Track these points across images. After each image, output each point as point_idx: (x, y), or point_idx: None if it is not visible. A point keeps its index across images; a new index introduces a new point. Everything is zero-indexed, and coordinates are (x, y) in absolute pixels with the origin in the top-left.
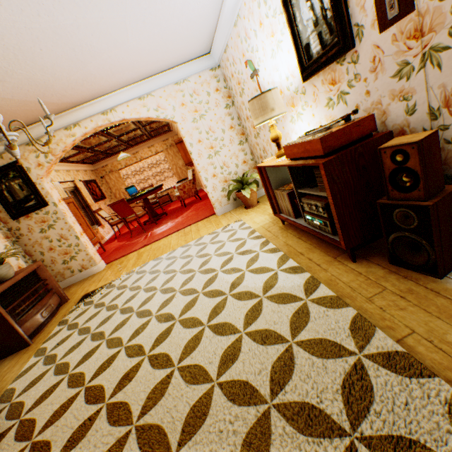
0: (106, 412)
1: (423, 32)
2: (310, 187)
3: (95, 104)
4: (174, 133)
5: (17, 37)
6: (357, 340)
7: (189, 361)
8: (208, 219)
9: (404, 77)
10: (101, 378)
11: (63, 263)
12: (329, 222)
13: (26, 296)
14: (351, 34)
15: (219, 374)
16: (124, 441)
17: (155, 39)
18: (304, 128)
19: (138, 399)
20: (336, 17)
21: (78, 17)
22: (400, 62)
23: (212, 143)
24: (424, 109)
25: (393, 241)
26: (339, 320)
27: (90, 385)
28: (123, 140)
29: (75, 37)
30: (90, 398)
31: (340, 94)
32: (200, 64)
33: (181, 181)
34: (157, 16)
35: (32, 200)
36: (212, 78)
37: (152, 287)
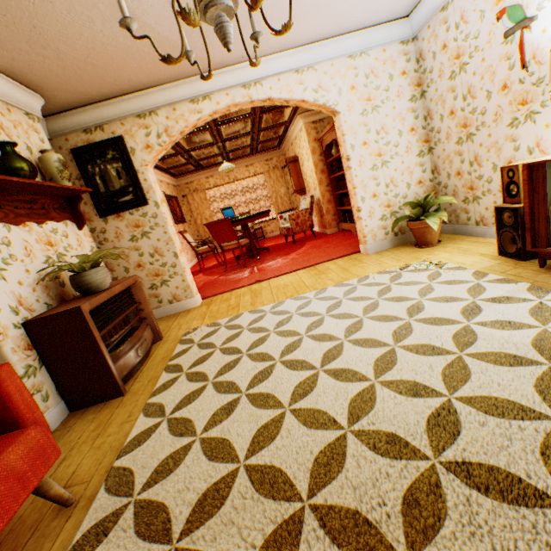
0: None
1: None
2: None
3: (238, 71)
4: (280, 151)
5: None
6: None
7: None
8: (352, 258)
9: None
10: (335, 490)
11: (150, 288)
12: None
13: (120, 320)
14: None
15: None
16: None
17: None
18: None
19: None
20: None
21: None
22: None
23: (380, 148)
24: None
25: None
26: None
27: (315, 503)
28: (226, 147)
29: None
30: (337, 537)
31: None
32: (390, 32)
33: (284, 213)
34: None
35: (128, 193)
36: (400, 54)
37: (324, 335)
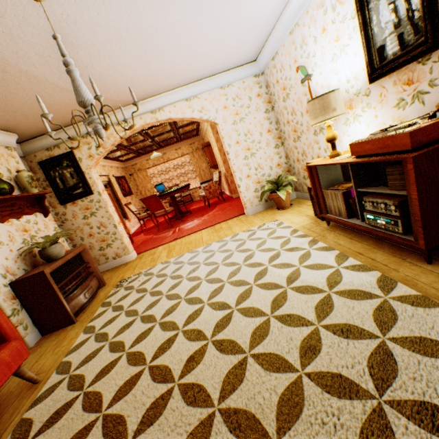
0: (178, 392)
1: None
2: (373, 186)
3: (146, 104)
4: (200, 137)
5: (106, 35)
6: None
7: (261, 350)
8: (238, 219)
9: None
10: (163, 358)
11: (99, 250)
12: (401, 221)
13: (73, 275)
14: None
15: (302, 365)
16: (209, 423)
17: (214, 44)
18: (361, 130)
19: (212, 382)
20: (428, 16)
21: (159, 19)
22: None
23: (249, 144)
24: None
25: None
26: (435, 319)
27: (152, 365)
28: (156, 140)
29: (151, 38)
30: (155, 377)
31: (417, 94)
32: (245, 71)
33: (204, 183)
34: (224, 22)
35: (79, 188)
36: (254, 84)
37: (195, 277)
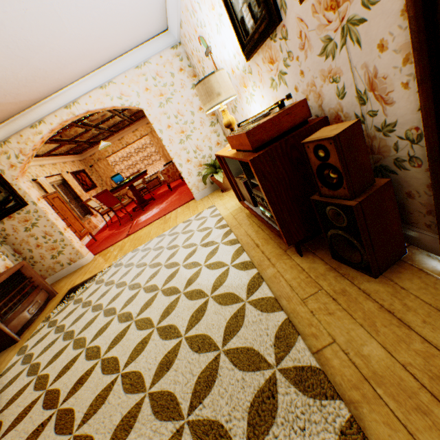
0: (56, 418)
1: (338, 2)
2: None
3: (56, 99)
4: None
5: None
6: (279, 350)
7: (133, 367)
8: (187, 205)
9: (330, 55)
10: (61, 381)
11: (52, 258)
12: None
13: (11, 296)
14: (275, 5)
15: (153, 383)
16: None
17: (97, 23)
18: (258, 110)
19: (83, 406)
20: None
21: None
22: (323, 38)
23: (182, 127)
24: (352, 92)
25: (331, 237)
26: (269, 326)
27: (52, 388)
28: (103, 128)
29: (3, 33)
30: (48, 402)
31: (280, 75)
32: (160, 43)
33: (167, 164)
34: None
35: (11, 201)
36: (174, 57)
37: (124, 282)
